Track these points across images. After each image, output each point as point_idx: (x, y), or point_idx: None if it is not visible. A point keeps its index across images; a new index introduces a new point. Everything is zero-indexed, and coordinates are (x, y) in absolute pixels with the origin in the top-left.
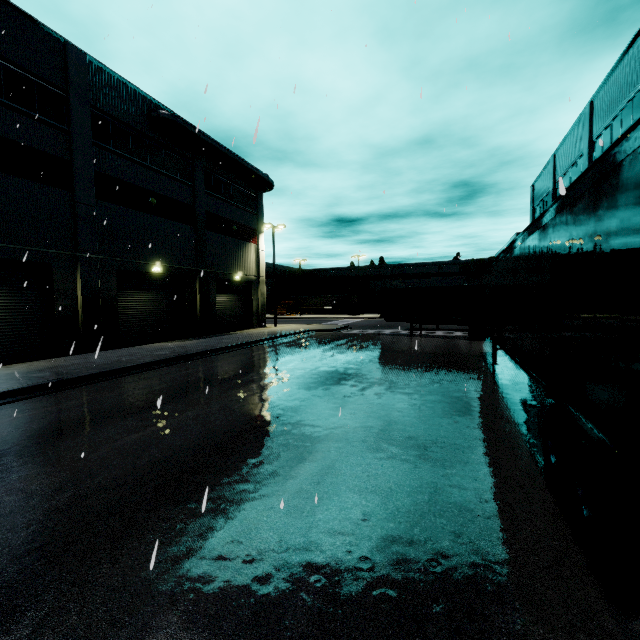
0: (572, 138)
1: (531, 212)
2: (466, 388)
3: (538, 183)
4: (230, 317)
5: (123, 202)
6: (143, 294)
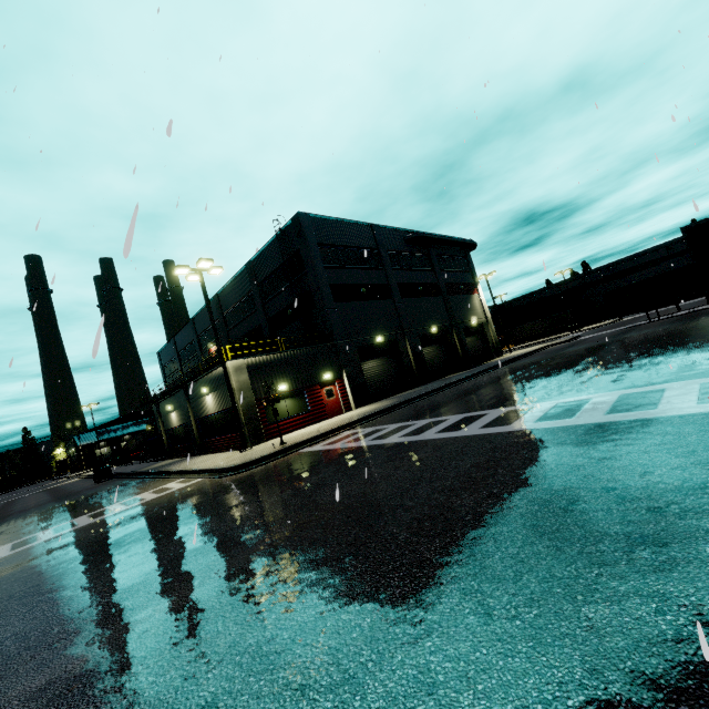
0: None
1: None
2: (693, 326)
3: None
4: (477, 353)
5: (409, 295)
6: (430, 347)
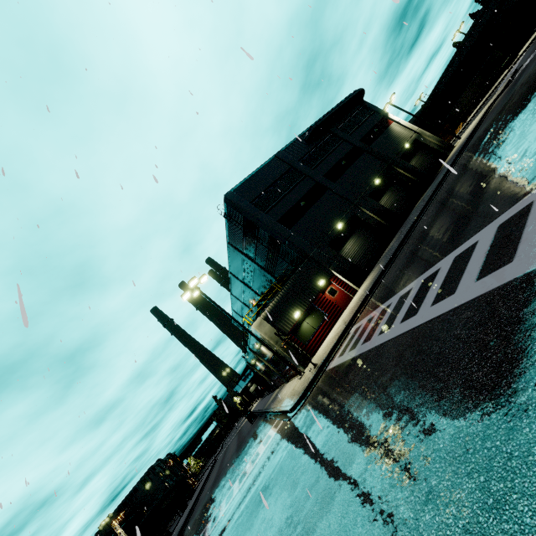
0: None
1: None
2: None
3: None
4: (429, 165)
5: (339, 175)
6: (385, 196)
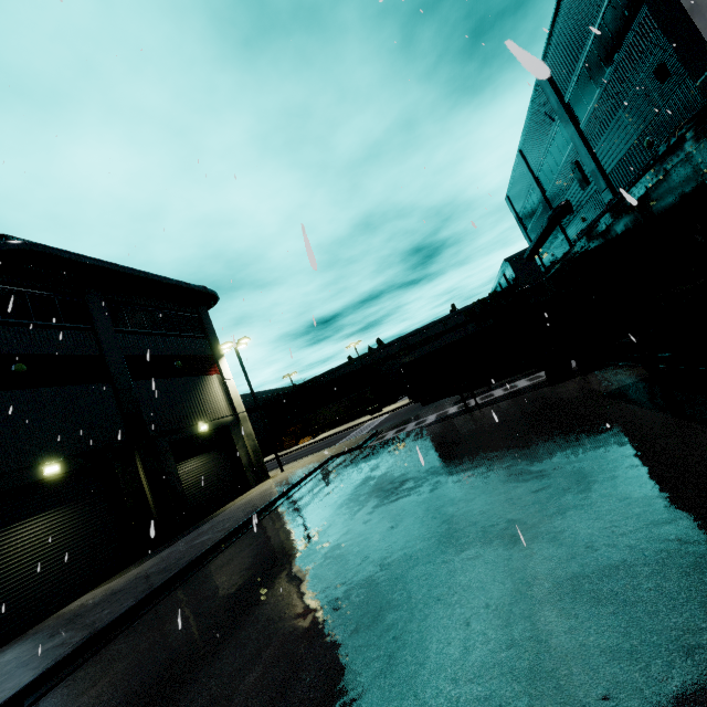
0: (534, 120)
1: (519, 223)
2: None
3: (512, 191)
4: (211, 488)
5: None
6: (34, 521)
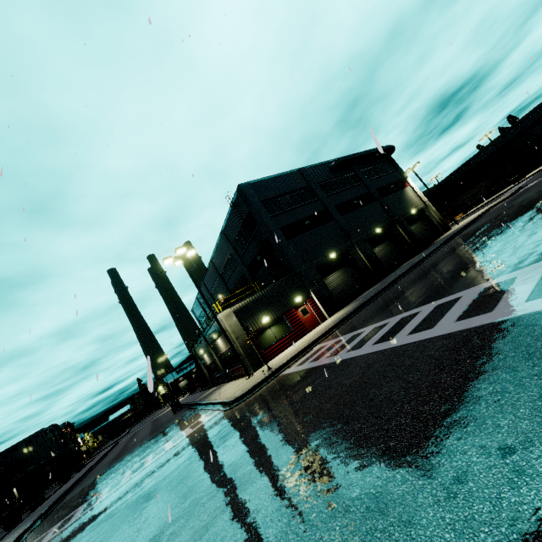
0: None
1: None
2: None
3: None
4: (425, 236)
5: (348, 211)
6: (380, 246)
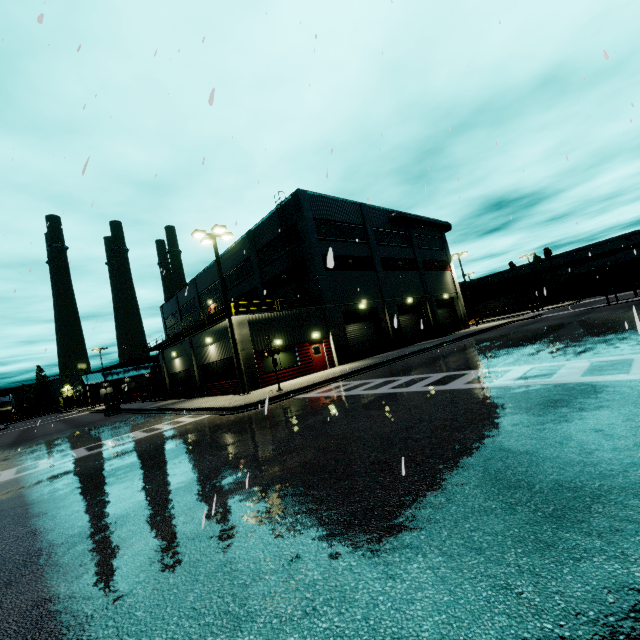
0: None
1: None
2: None
3: None
4: (446, 324)
5: (390, 269)
6: (406, 316)
